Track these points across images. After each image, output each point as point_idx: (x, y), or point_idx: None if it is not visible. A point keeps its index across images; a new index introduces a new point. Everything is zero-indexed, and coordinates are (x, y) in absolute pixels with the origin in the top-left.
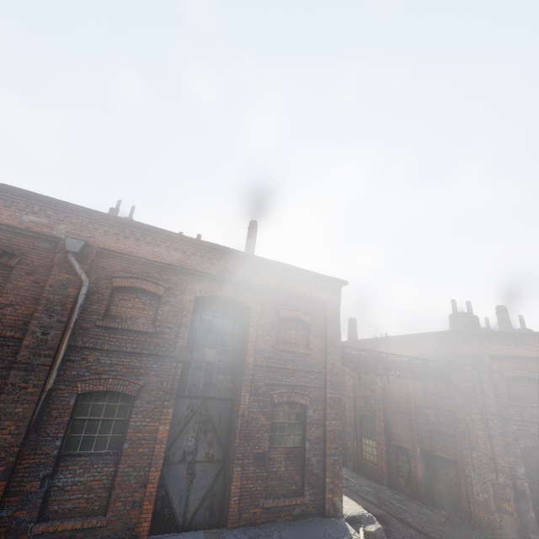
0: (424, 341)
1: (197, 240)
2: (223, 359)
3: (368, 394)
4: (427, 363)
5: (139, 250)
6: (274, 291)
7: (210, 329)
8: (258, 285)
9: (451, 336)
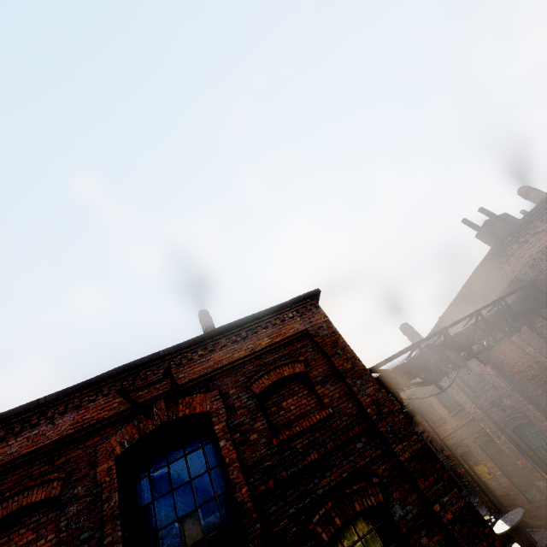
0: (480, 284)
1: (89, 380)
2: (211, 522)
3: (493, 396)
4: (504, 303)
5: (6, 452)
6: (230, 368)
7: (170, 488)
8: (202, 375)
9: (499, 252)
